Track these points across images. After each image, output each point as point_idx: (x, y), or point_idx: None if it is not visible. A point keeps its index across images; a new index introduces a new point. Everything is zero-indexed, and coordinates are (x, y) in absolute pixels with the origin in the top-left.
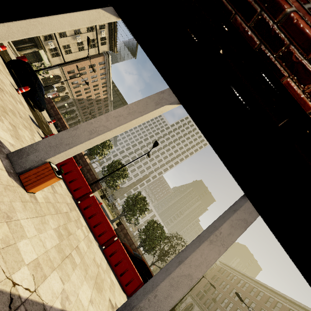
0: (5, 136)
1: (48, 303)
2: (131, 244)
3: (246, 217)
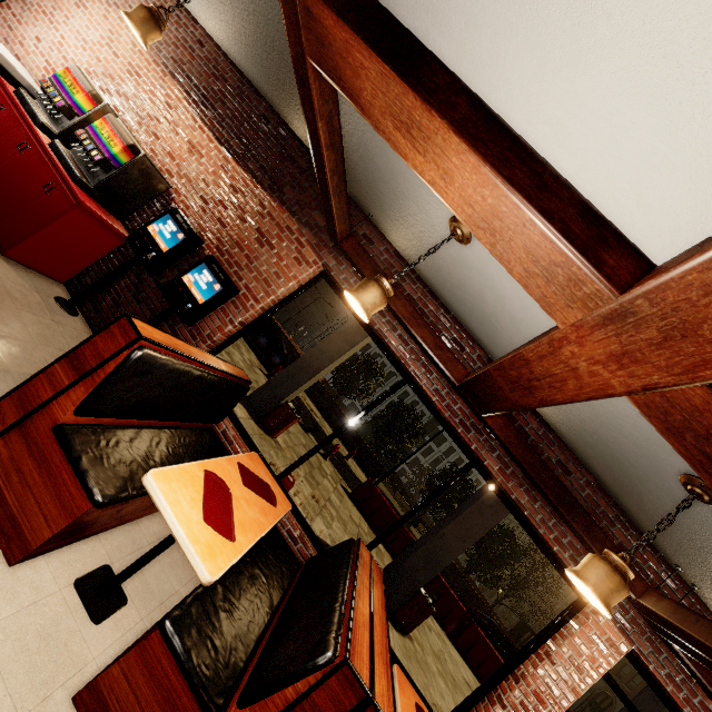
0: None
1: None
2: (458, 577)
3: None
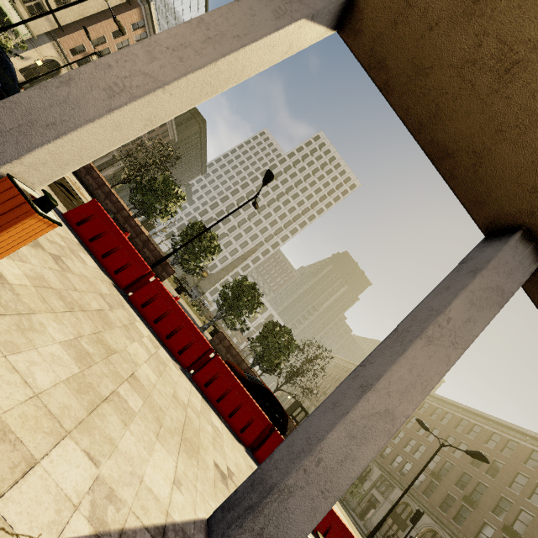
0: None
1: (43, 537)
2: (240, 363)
3: (501, 284)
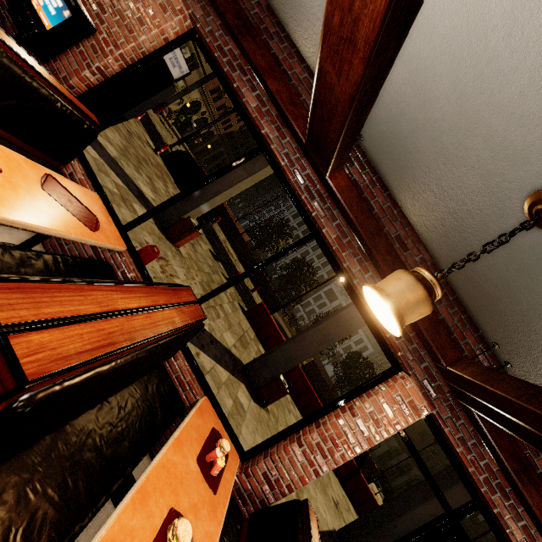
0: (229, 339)
1: None
2: (326, 389)
3: None
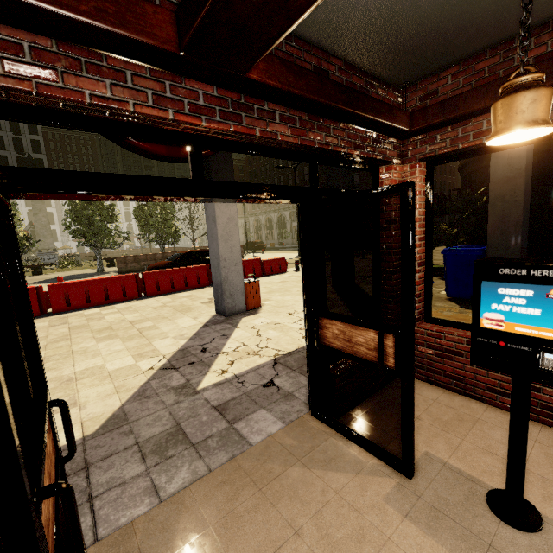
0: None
1: (179, 348)
2: (154, 258)
3: None
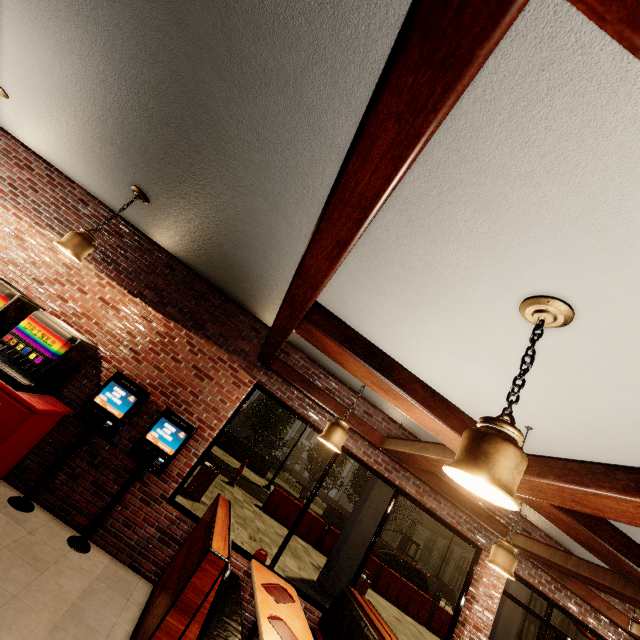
0: (292, 564)
1: None
2: None
3: None
